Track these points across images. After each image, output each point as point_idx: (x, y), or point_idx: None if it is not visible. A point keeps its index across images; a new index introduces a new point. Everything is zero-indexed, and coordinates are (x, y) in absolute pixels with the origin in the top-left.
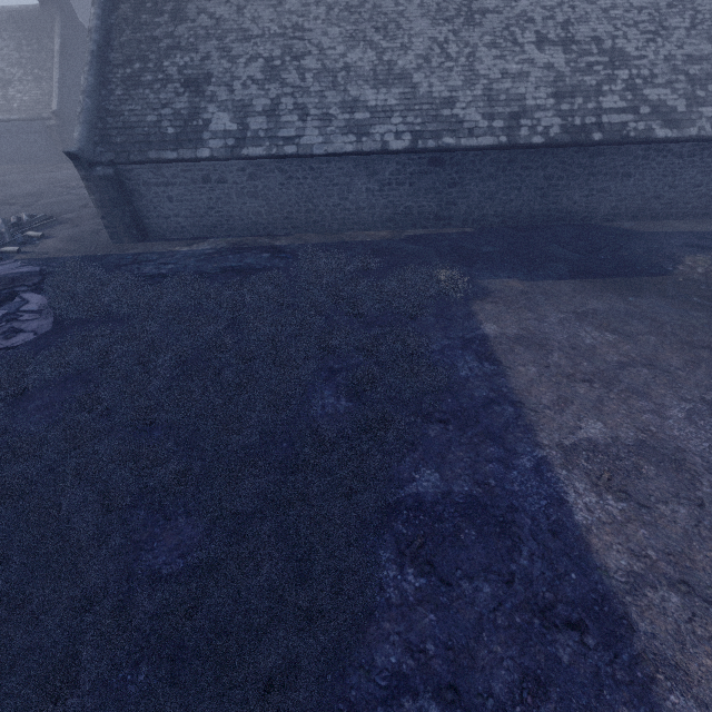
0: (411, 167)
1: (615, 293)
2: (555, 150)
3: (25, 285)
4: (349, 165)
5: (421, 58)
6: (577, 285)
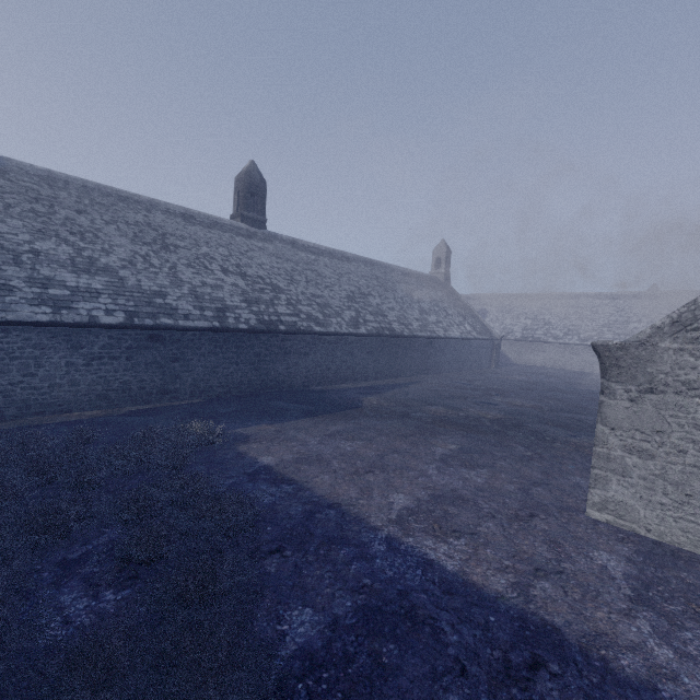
0: (127, 342)
1: (341, 420)
2: (257, 335)
3: None
4: (42, 336)
5: (125, 261)
6: (314, 420)
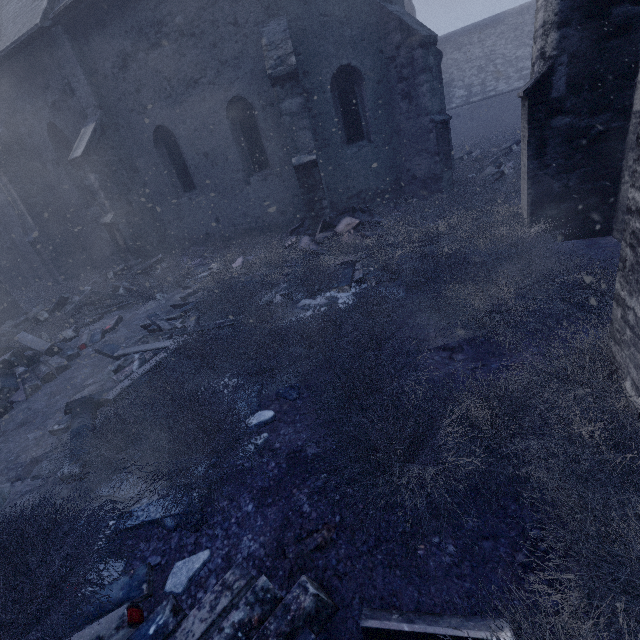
0: None
1: None
2: None
3: None
4: None
5: None
6: None
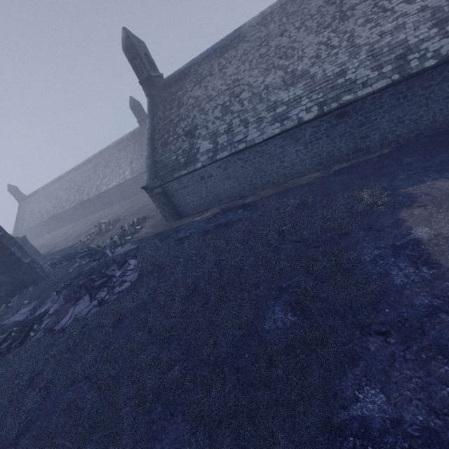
0: (323, 126)
1: None
2: None
3: (130, 256)
4: (280, 141)
5: (313, 58)
6: None
